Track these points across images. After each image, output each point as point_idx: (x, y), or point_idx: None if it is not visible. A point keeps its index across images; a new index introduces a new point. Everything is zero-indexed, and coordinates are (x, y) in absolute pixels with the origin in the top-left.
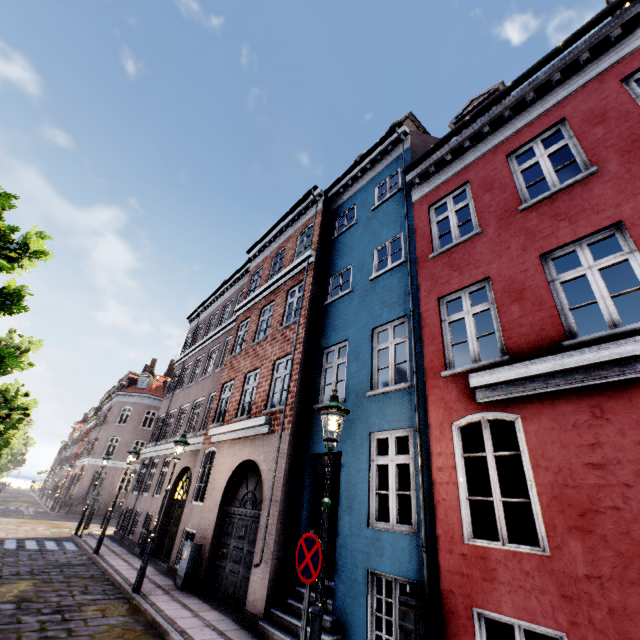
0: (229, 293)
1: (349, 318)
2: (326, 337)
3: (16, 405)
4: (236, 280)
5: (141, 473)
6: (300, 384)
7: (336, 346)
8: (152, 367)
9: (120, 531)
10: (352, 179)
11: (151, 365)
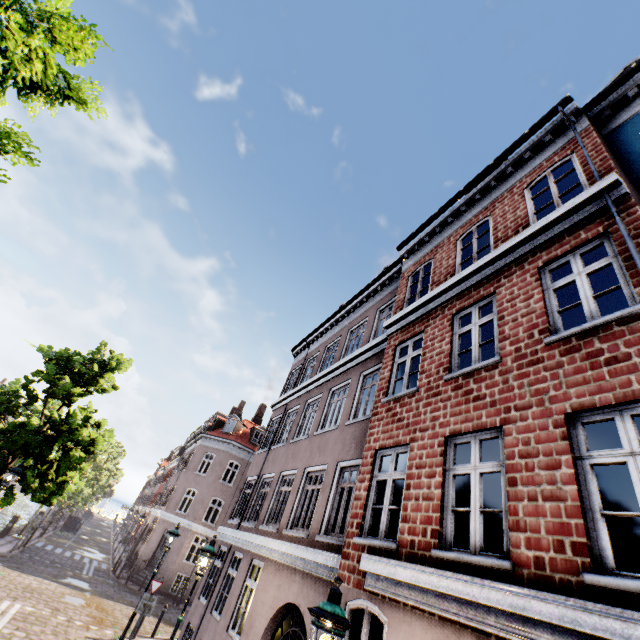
0: (358, 312)
1: None
2: None
3: (80, 437)
4: (370, 293)
5: (214, 565)
6: None
7: None
8: (239, 410)
9: None
10: None
11: (239, 408)
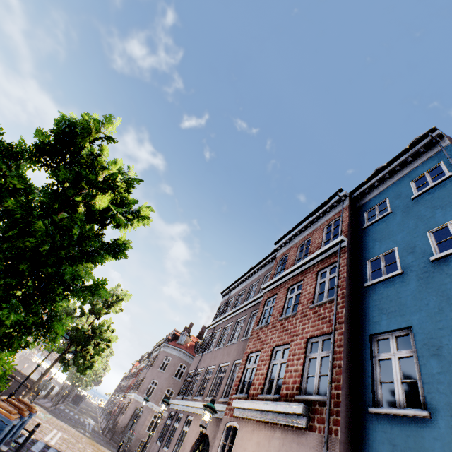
0: (256, 275)
1: (406, 301)
2: (373, 321)
3: (105, 337)
4: (263, 265)
5: (166, 423)
6: (346, 372)
7: (390, 333)
8: (189, 329)
9: None
10: (378, 181)
11: (189, 327)
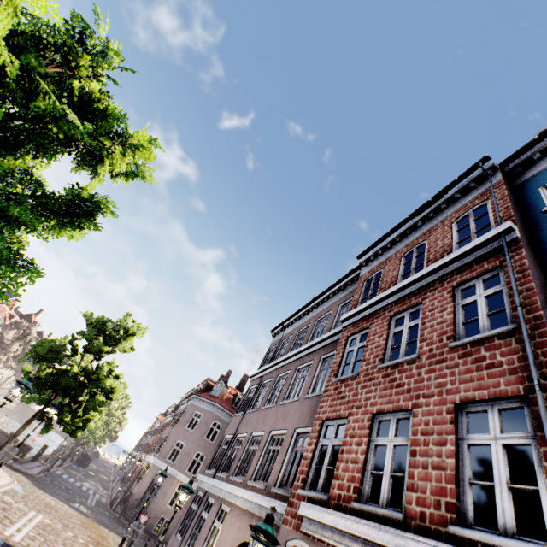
0: (325, 305)
1: None
2: None
3: (104, 385)
4: (335, 291)
5: (191, 507)
6: None
7: None
8: (226, 378)
9: None
10: None
11: (226, 375)
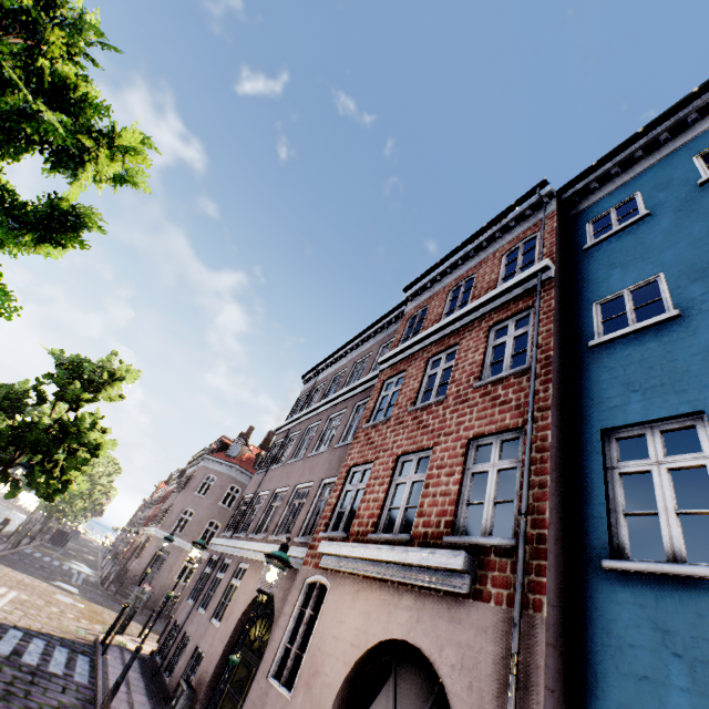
0: (365, 346)
1: (690, 366)
2: (609, 405)
3: (87, 440)
4: (378, 329)
5: (204, 572)
6: (555, 496)
7: (649, 426)
8: (247, 435)
9: (157, 655)
10: (619, 164)
11: (247, 433)
